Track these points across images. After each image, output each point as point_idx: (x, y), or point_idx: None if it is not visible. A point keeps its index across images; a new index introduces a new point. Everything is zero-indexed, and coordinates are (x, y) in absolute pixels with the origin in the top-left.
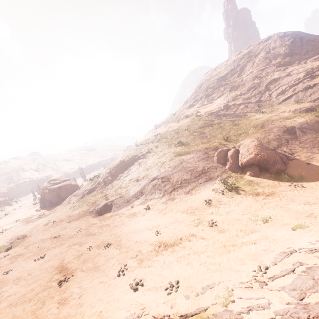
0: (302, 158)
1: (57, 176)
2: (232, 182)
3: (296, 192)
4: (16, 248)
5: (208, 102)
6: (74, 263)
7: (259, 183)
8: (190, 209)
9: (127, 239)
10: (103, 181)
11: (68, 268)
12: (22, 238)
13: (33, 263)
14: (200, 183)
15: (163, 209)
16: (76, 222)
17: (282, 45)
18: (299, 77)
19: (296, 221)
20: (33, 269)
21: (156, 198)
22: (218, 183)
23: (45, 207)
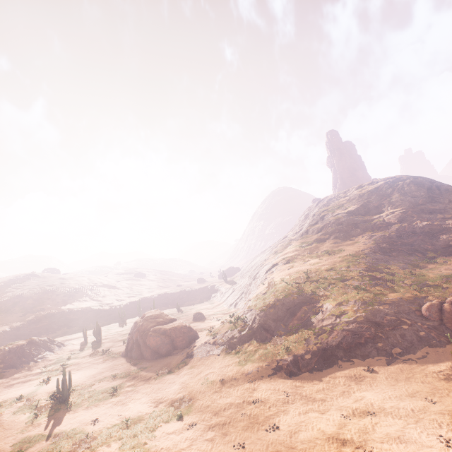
0: None
1: (154, 311)
2: None
3: None
4: (196, 415)
5: (346, 239)
6: (349, 435)
7: None
8: (441, 374)
9: (391, 406)
10: (262, 327)
11: (348, 440)
12: (187, 401)
13: (273, 435)
14: (425, 342)
15: (398, 372)
16: (263, 382)
17: (419, 190)
18: None
19: None
20: (285, 442)
21: (372, 357)
22: None
23: (141, 358)
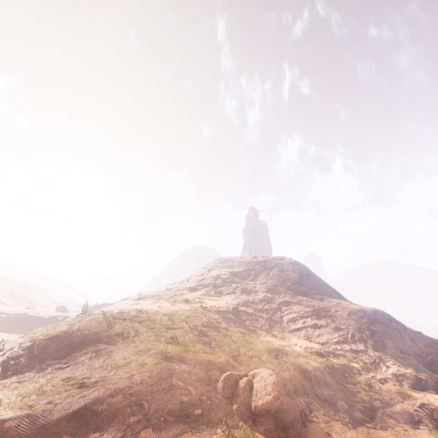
0: (321, 422)
1: None
2: (239, 437)
3: None
4: None
5: (215, 294)
6: None
7: None
8: None
9: None
10: (5, 364)
11: None
12: None
13: None
14: (193, 425)
15: None
16: None
17: (293, 271)
18: (308, 310)
19: None
20: None
21: None
22: (220, 435)
23: None
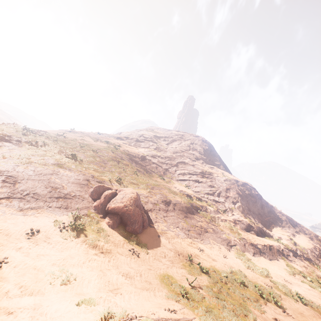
0: (159, 229)
1: None
2: (84, 221)
3: (128, 259)
4: None
5: (134, 145)
6: None
7: (108, 236)
8: None
9: None
10: None
11: None
12: None
13: None
14: (51, 206)
15: None
16: None
17: (201, 146)
18: (197, 171)
19: (96, 293)
20: None
21: None
22: (68, 216)
23: None
